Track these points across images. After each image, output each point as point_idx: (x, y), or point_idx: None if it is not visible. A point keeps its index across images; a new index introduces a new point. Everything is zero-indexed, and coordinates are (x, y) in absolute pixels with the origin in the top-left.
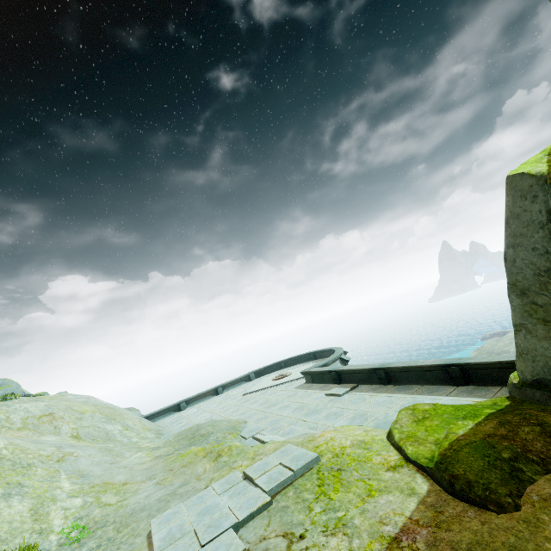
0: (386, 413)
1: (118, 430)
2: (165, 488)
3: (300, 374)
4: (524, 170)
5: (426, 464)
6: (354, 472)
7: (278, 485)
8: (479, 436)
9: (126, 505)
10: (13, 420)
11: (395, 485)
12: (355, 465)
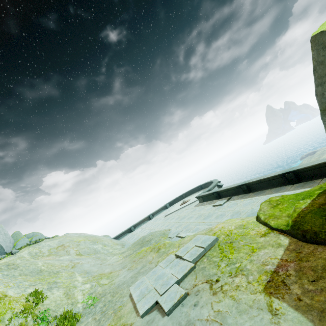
0: (252, 208)
1: (100, 247)
2: (133, 271)
3: (195, 199)
4: (323, 29)
5: (285, 228)
6: (240, 242)
7: (197, 257)
8: (315, 206)
9: (114, 283)
10: (43, 252)
11: (267, 244)
12: (240, 238)
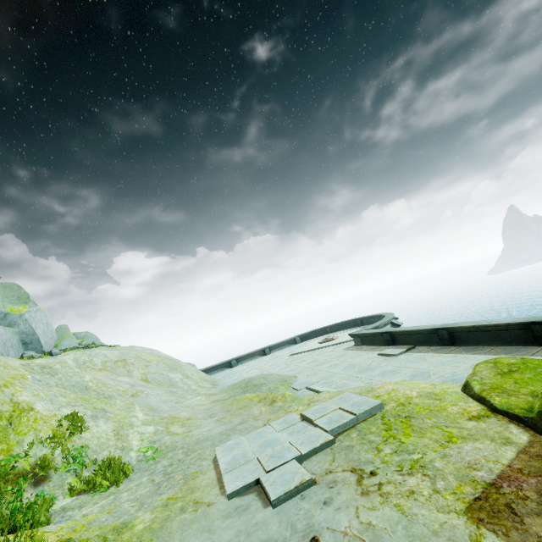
0: (454, 372)
1: (179, 378)
2: (225, 425)
3: (347, 338)
4: None
5: (523, 414)
6: (426, 419)
7: (340, 427)
8: None
9: (191, 436)
10: (95, 362)
11: (482, 434)
12: (426, 413)
